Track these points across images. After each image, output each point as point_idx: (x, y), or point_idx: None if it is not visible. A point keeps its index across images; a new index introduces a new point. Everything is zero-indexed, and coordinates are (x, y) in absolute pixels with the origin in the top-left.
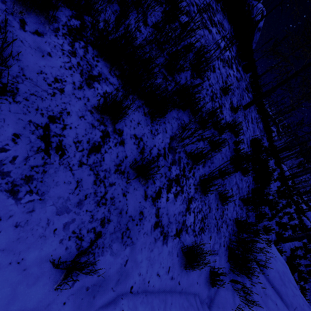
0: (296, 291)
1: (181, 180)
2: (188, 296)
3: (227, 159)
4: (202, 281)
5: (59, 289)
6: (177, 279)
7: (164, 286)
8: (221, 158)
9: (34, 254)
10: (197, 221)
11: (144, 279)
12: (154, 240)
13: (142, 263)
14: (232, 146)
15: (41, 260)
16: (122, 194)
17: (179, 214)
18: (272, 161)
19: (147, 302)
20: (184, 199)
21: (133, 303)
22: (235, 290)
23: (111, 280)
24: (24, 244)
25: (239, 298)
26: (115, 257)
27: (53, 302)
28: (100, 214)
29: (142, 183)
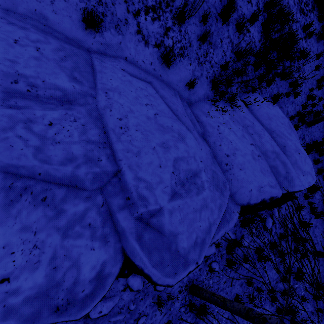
0: (281, 125)
1: (158, 11)
2: (168, 86)
3: (216, 11)
4: (181, 87)
5: (89, 37)
6: (158, 72)
7: (148, 71)
8: (207, 7)
9: (75, 16)
10: (176, 47)
11: (134, 58)
12: (138, 41)
13: (131, 49)
14: (225, 0)
15: (78, 20)
16: (112, 3)
17: (157, 34)
18: (323, 49)
19: (136, 68)
20: (161, 26)
21: (127, 63)
22: (213, 104)
23: (113, 47)
24: (70, 10)
25: (216, 109)
26: (113, 36)
27: (87, 41)
28: (100, 10)
29: (124, 1)
